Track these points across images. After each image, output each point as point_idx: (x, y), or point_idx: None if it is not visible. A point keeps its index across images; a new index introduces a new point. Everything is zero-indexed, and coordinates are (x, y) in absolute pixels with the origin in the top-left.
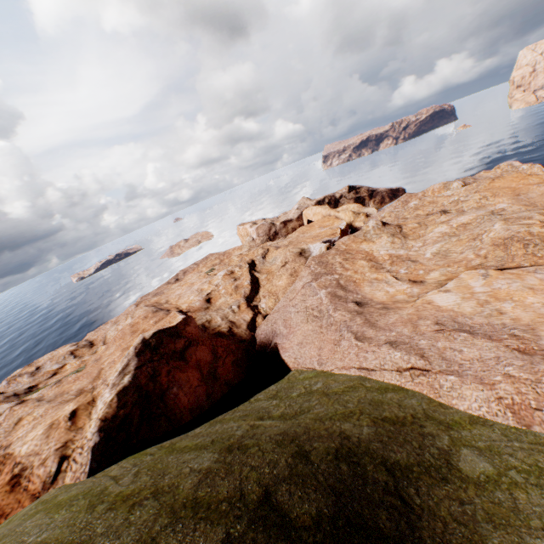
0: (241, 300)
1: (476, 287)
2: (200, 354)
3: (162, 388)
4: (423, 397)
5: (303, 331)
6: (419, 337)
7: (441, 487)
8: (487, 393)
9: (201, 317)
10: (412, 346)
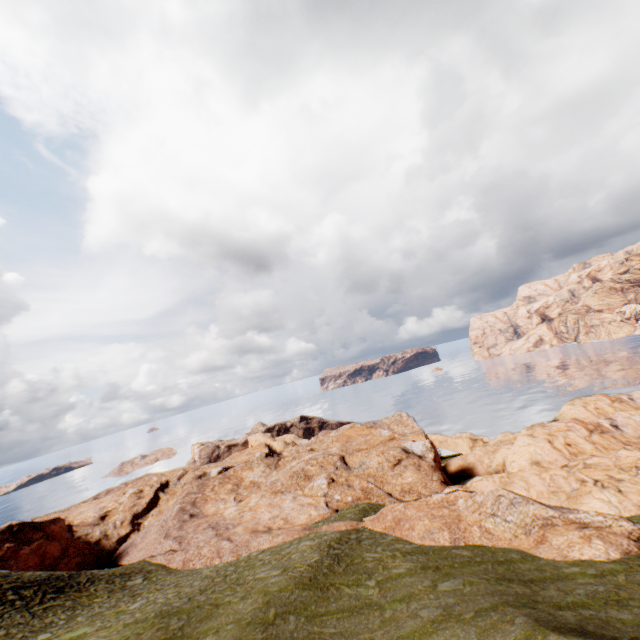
0: (129, 516)
1: (251, 503)
2: (51, 548)
3: (4, 558)
4: (162, 565)
5: (149, 539)
6: (193, 532)
7: (107, 584)
8: (183, 556)
9: (84, 530)
10: (183, 537)
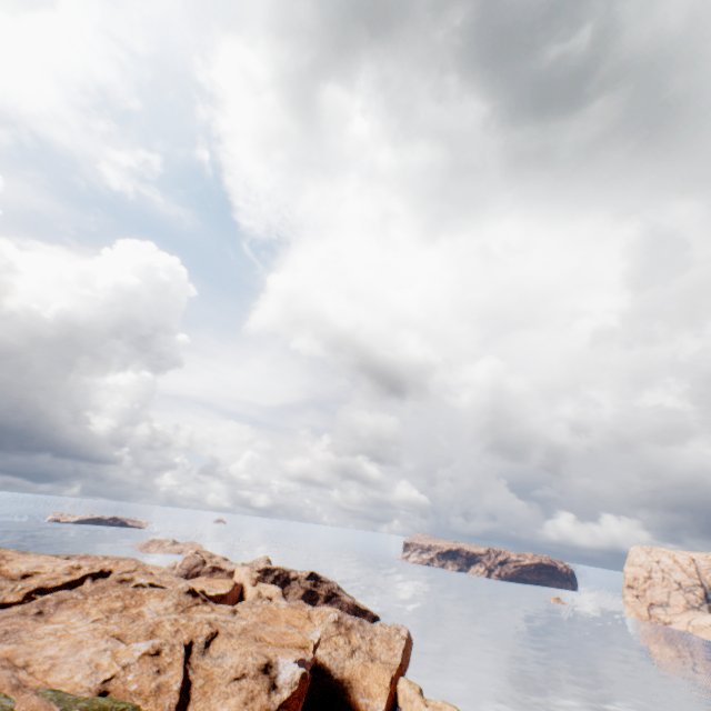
0: (34, 585)
1: (76, 629)
2: None
3: None
4: None
5: None
6: None
7: None
8: None
9: None
10: None
